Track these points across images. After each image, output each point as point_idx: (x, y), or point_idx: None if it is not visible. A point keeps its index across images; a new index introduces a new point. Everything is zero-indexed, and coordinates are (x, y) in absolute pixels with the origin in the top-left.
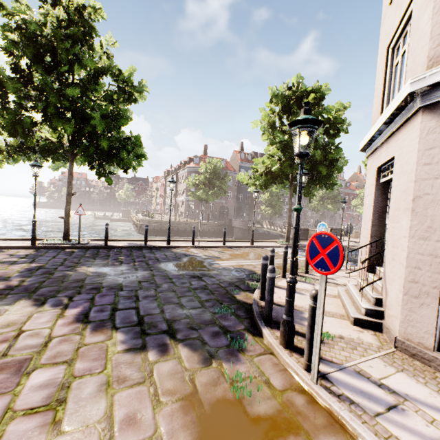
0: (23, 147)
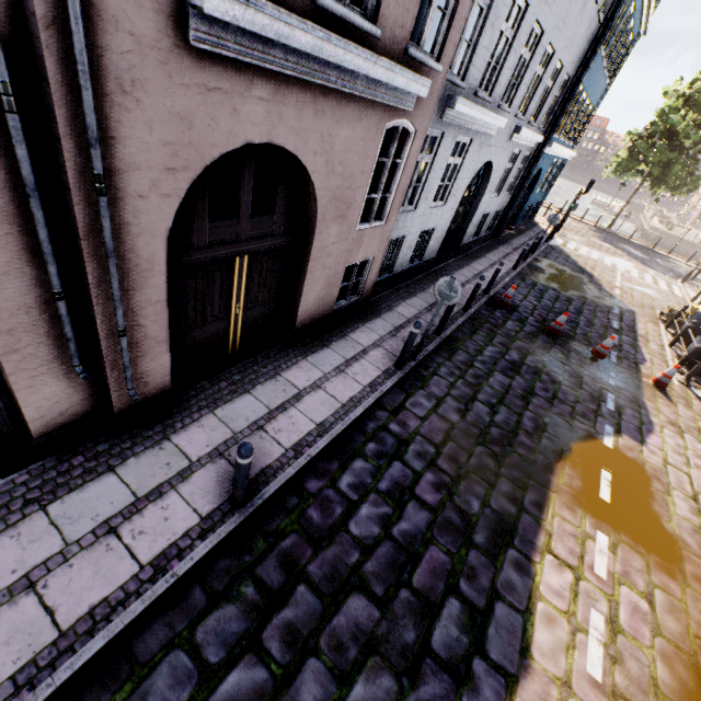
0: (621, 171)
